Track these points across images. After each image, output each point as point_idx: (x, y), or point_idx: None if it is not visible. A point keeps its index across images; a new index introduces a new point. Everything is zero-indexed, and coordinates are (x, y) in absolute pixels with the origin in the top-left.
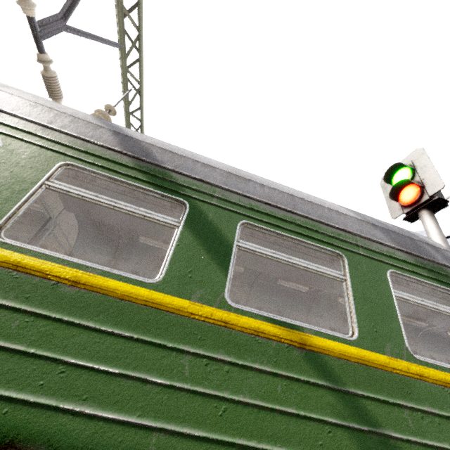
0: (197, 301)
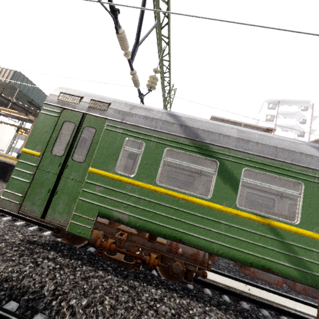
0: (225, 206)
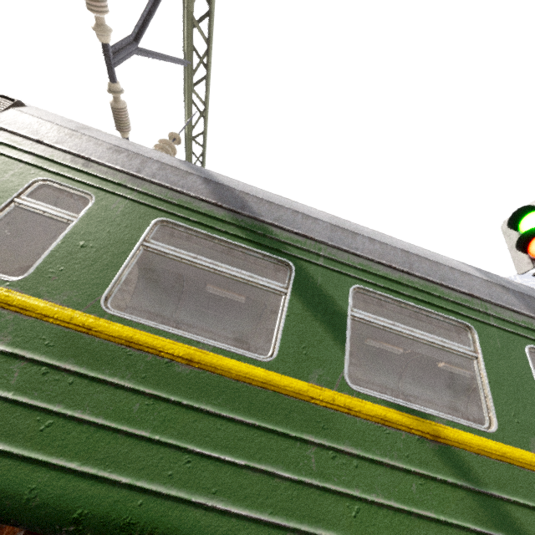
0: (316, 383)
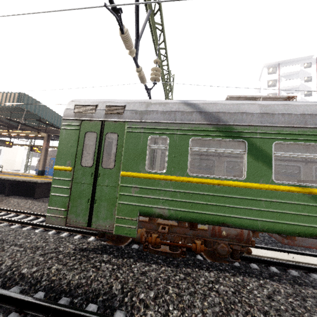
0: (261, 183)
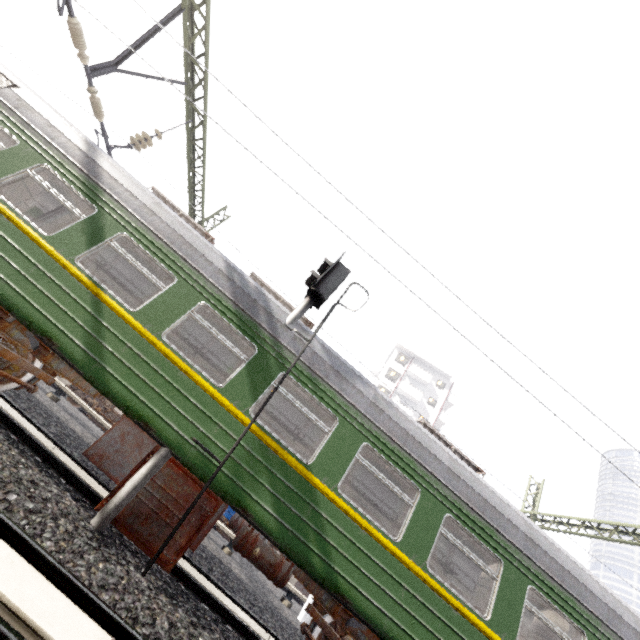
0: (60, 253)
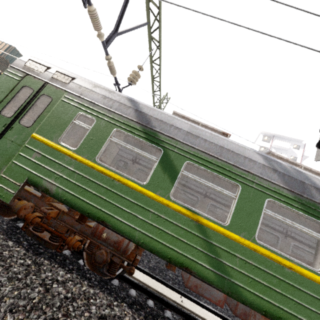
0: (158, 194)
